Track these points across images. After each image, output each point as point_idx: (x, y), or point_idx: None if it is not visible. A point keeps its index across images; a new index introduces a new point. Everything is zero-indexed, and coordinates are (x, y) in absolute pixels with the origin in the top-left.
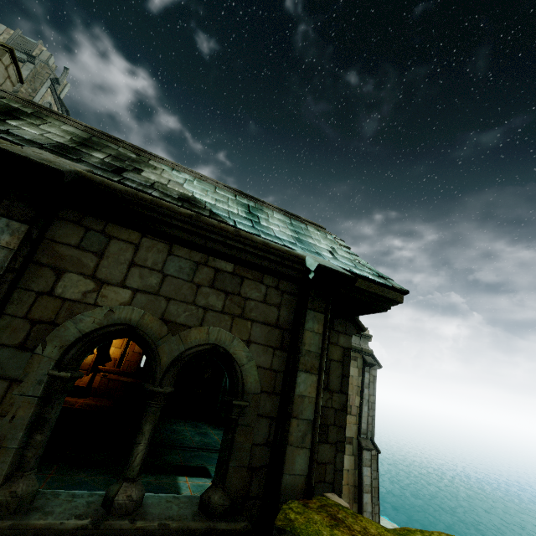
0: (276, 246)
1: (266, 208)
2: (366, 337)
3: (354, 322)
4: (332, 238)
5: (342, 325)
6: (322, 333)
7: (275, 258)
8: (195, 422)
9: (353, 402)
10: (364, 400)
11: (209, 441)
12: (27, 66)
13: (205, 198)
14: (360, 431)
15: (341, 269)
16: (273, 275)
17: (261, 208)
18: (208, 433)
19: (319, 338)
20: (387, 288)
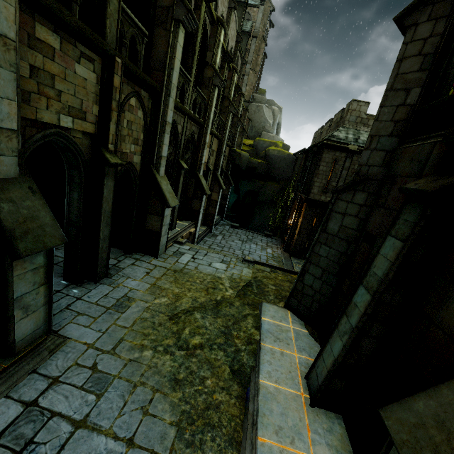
0: None
1: None
2: None
3: None
4: None
5: None
6: None
7: None
8: None
9: None
10: None
11: None
12: (260, 9)
13: None
14: None
15: None
16: None
17: None
18: None
19: None
20: None
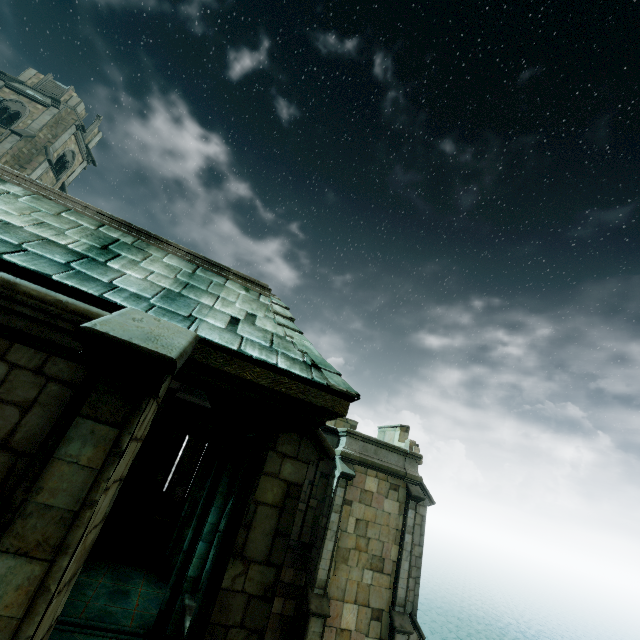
0: (36, 291)
1: (156, 249)
2: (414, 457)
3: (316, 441)
4: (267, 302)
5: (292, 443)
6: (99, 468)
7: (34, 313)
8: (129, 569)
9: (388, 553)
10: (405, 552)
11: (115, 610)
12: (50, 111)
13: (7, 217)
14: (395, 601)
15: (174, 343)
16: (37, 347)
17: (144, 246)
18: (131, 592)
19: (86, 479)
20: (315, 387)
